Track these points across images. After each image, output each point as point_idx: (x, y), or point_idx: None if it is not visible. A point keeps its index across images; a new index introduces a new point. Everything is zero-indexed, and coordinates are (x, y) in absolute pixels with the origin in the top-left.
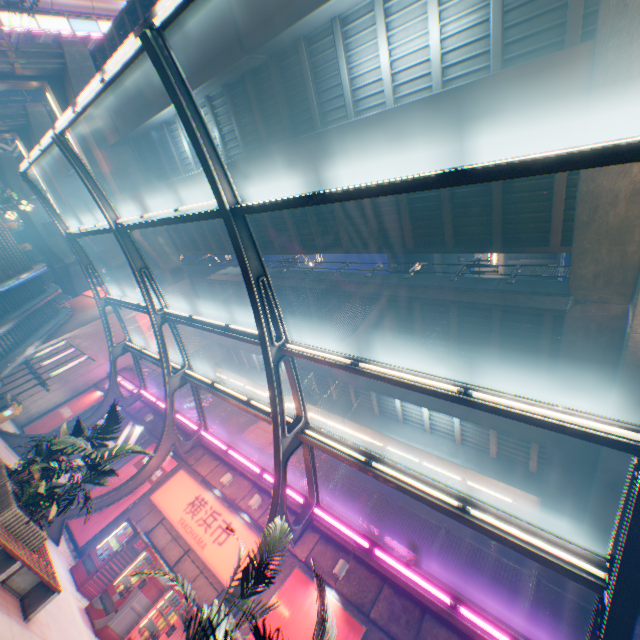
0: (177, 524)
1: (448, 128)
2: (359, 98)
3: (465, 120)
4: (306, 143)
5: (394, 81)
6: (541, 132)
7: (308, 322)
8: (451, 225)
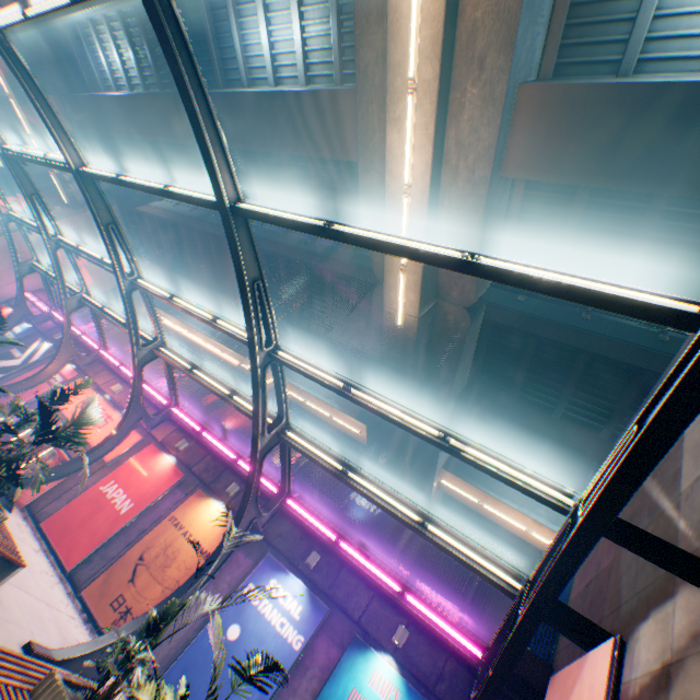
0: (69, 414)
1: (298, 123)
2: (251, 67)
3: (308, 121)
4: None
5: (277, 61)
6: (350, 147)
7: (228, 271)
8: (324, 204)
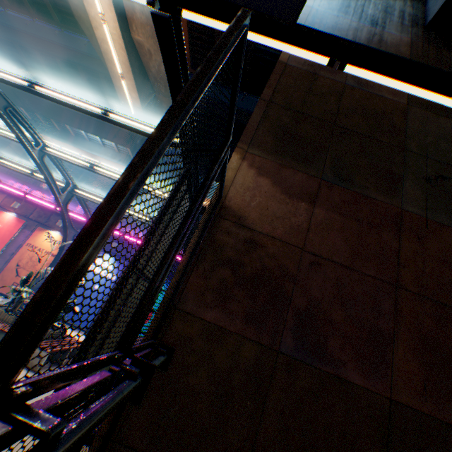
0: None
1: None
2: None
3: None
4: None
5: None
6: None
7: None
8: (53, 3)
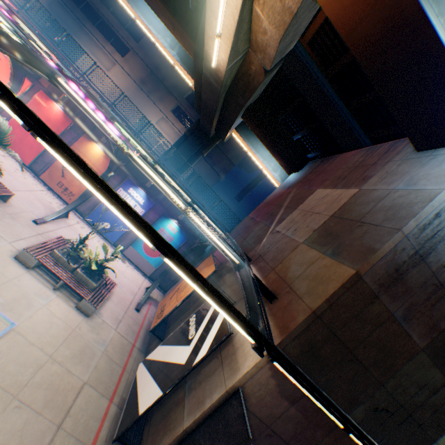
0: None
1: None
2: None
3: None
4: None
5: None
6: None
7: None
8: None
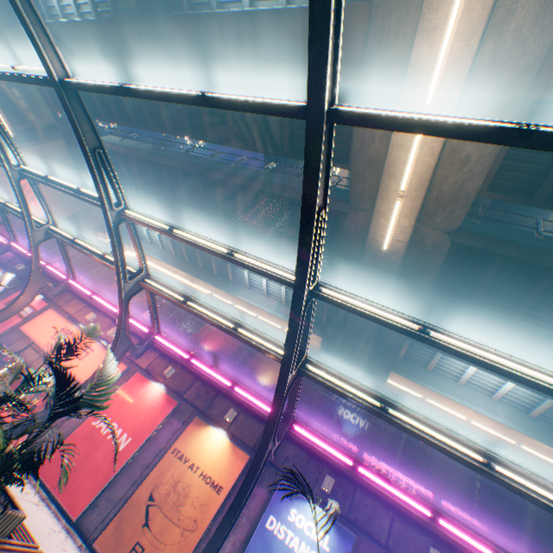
0: (45, 347)
1: (283, 46)
2: None
3: (295, 42)
4: (169, 22)
5: None
6: (343, 70)
7: (180, 200)
8: (289, 134)
